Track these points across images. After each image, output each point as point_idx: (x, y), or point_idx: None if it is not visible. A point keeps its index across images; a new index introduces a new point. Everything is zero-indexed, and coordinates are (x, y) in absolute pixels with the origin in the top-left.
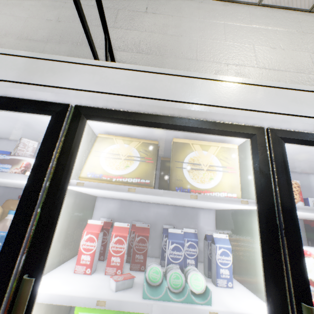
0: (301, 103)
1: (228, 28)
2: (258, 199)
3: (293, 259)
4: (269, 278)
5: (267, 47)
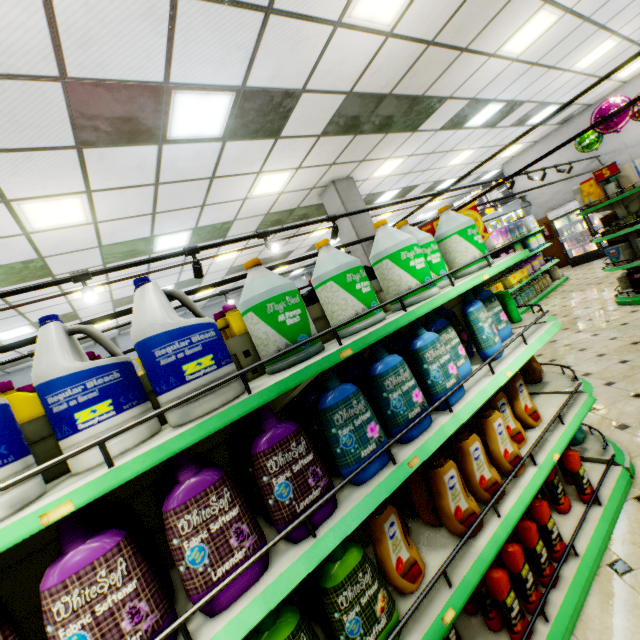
0: None
1: None
2: None
3: None
4: None
5: None
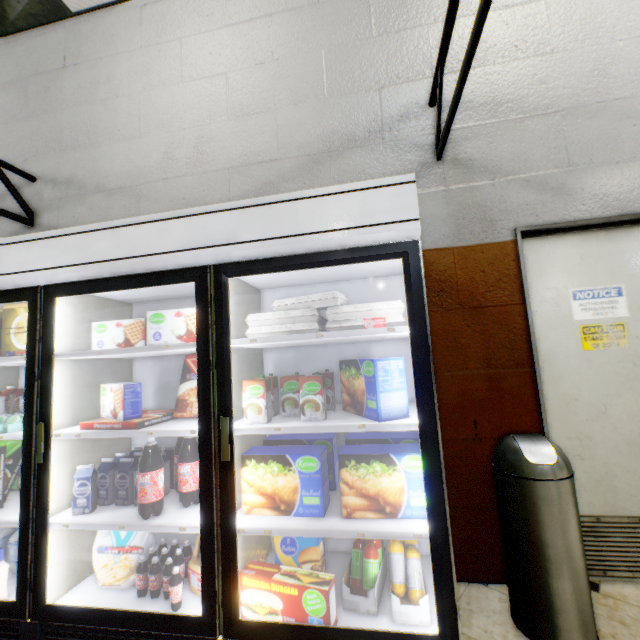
0: (72, 250)
1: (187, 50)
2: (27, 354)
3: (43, 395)
4: (26, 410)
5: (250, 66)
